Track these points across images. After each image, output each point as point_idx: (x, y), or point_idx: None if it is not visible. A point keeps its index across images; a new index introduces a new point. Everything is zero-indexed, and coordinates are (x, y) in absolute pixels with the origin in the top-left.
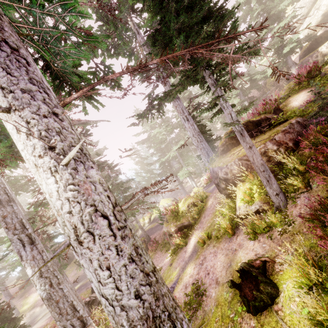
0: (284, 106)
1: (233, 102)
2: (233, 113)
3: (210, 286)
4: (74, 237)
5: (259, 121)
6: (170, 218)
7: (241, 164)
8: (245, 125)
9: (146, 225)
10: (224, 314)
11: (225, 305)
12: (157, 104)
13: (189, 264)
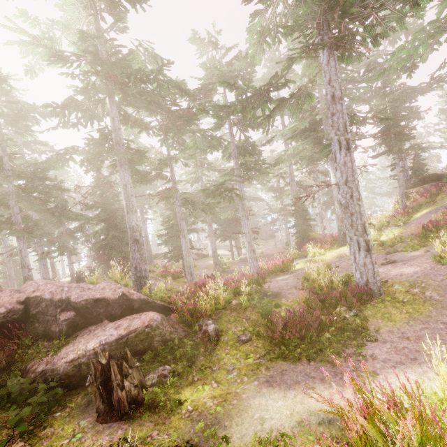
0: None
1: None
2: (398, 171)
3: None
4: (334, 187)
5: (441, 175)
6: None
7: (405, 195)
8: (431, 175)
9: None
10: None
11: None
12: None
13: None
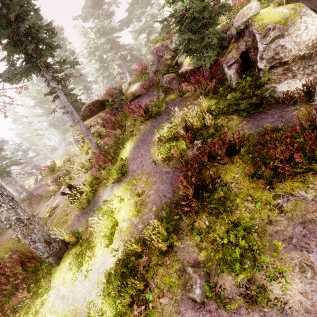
0: (126, 91)
1: (114, 72)
2: (65, 100)
3: (62, 203)
4: None
5: (103, 101)
6: (46, 172)
7: None
8: (95, 102)
9: (32, 186)
10: (63, 210)
11: (65, 206)
12: (18, 68)
13: (57, 199)
